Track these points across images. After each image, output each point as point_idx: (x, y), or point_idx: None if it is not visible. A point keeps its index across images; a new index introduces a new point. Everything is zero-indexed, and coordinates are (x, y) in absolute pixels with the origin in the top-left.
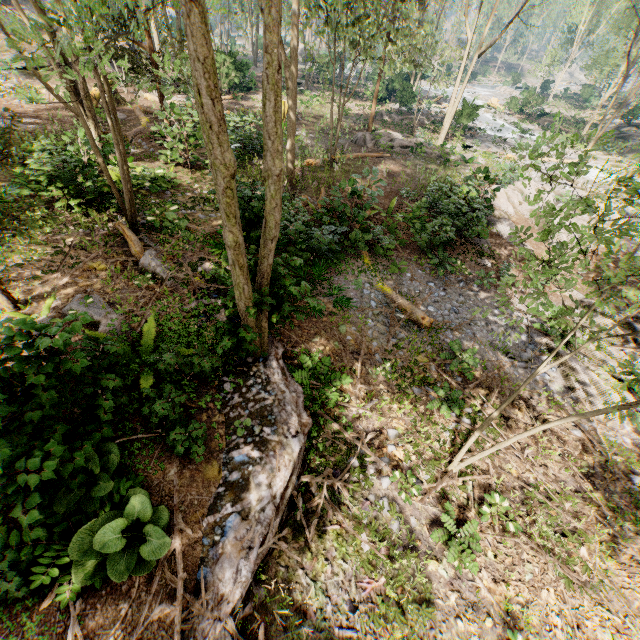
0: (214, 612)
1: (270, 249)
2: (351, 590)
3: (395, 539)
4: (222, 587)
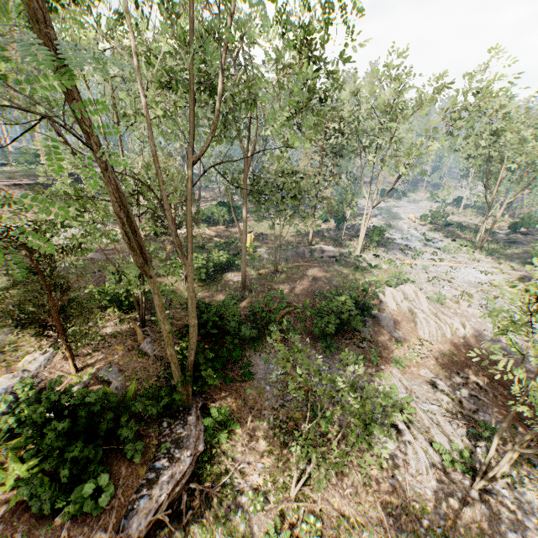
0: None
1: (192, 353)
2: None
3: (238, 535)
4: (130, 530)
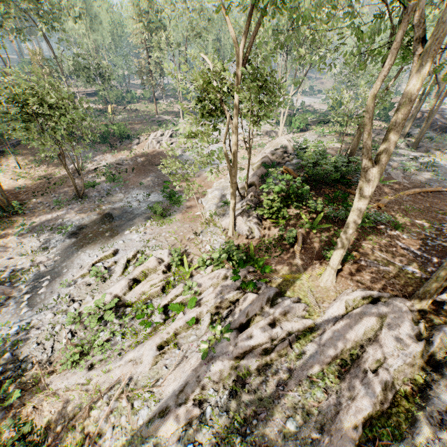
0: None
1: None
2: None
3: None
4: None
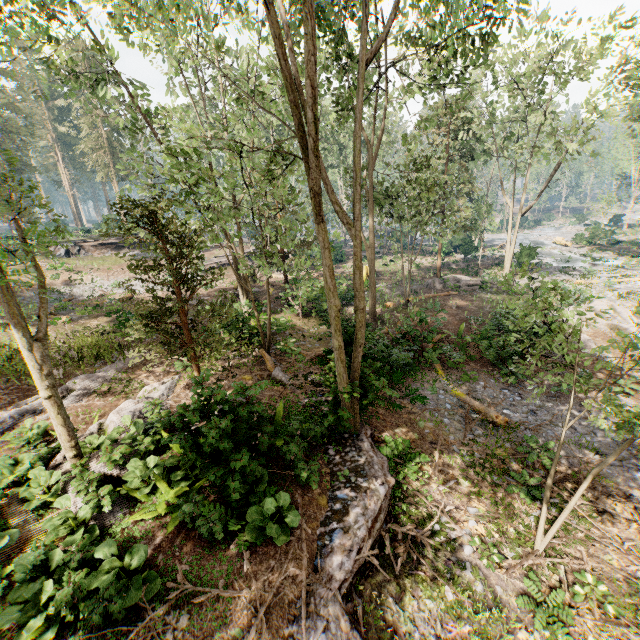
0: (327, 585)
1: (359, 352)
2: (437, 626)
3: (479, 597)
4: (332, 571)
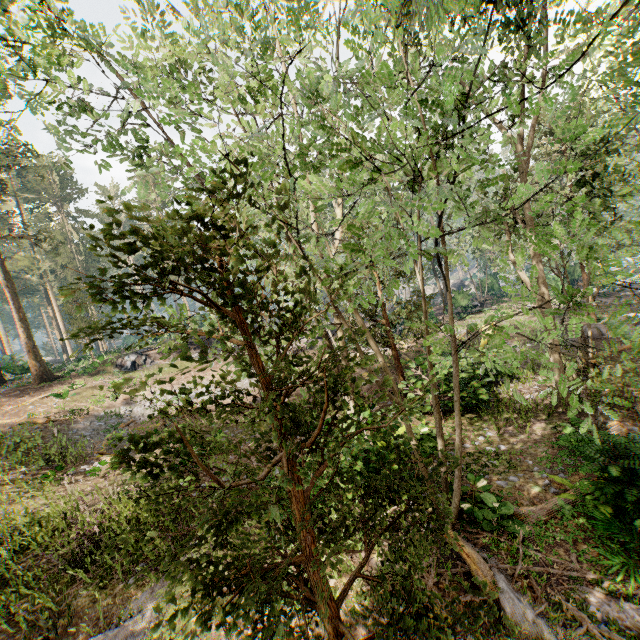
0: None
1: None
2: None
3: None
4: None
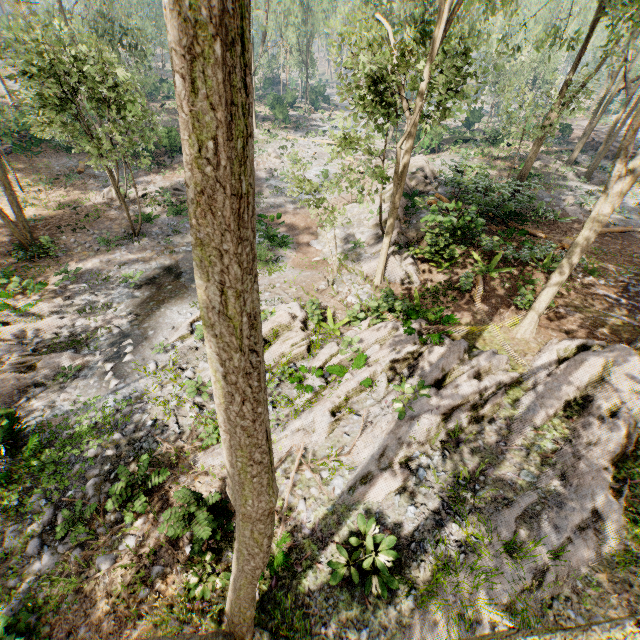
0: None
1: None
2: None
3: None
4: None
